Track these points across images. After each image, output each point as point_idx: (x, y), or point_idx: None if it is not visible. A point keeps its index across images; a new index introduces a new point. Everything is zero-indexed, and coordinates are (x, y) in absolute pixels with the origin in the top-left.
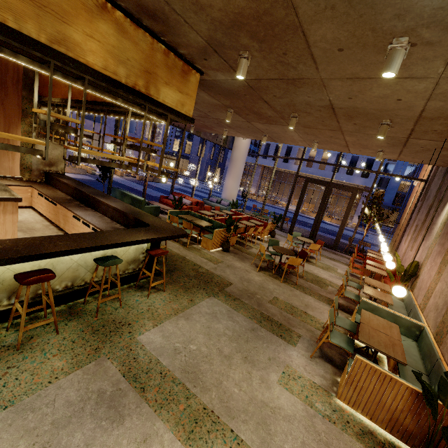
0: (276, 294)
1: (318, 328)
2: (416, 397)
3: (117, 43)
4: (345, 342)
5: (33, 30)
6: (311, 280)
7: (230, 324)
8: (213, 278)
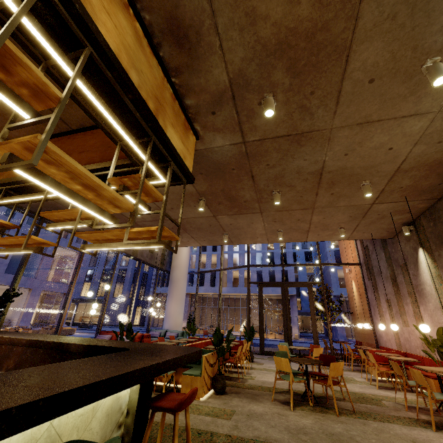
0: (360, 439)
1: None
2: None
3: (134, 47)
4: None
5: None
6: (356, 399)
7: None
8: None
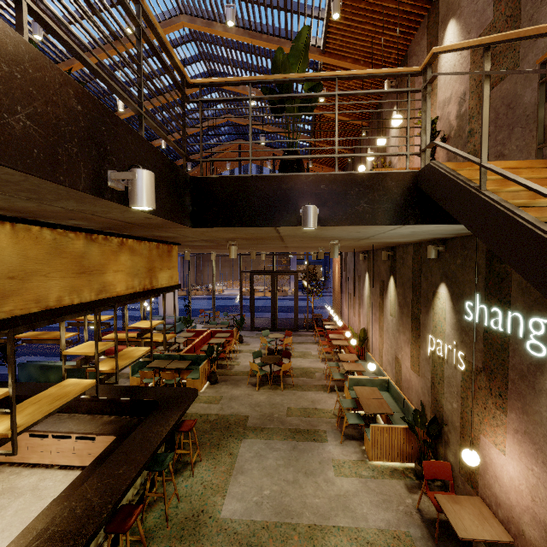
0: (286, 405)
1: (332, 417)
2: (406, 431)
3: (131, 262)
4: (356, 418)
5: (87, 294)
6: (301, 374)
7: (276, 454)
8: (229, 421)
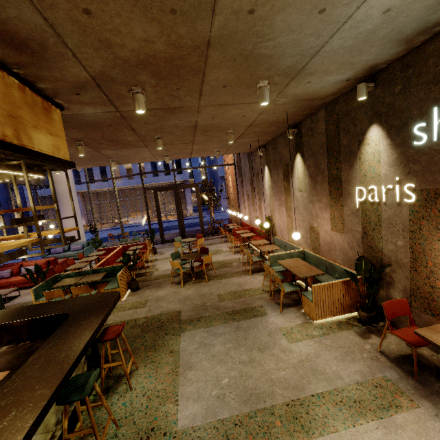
0: (215, 292)
1: (262, 293)
2: (345, 284)
3: None
4: (290, 286)
5: None
6: (220, 266)
7: (221, 339)
8: (161, 320)
